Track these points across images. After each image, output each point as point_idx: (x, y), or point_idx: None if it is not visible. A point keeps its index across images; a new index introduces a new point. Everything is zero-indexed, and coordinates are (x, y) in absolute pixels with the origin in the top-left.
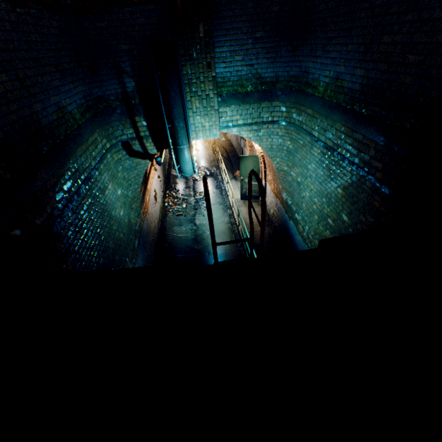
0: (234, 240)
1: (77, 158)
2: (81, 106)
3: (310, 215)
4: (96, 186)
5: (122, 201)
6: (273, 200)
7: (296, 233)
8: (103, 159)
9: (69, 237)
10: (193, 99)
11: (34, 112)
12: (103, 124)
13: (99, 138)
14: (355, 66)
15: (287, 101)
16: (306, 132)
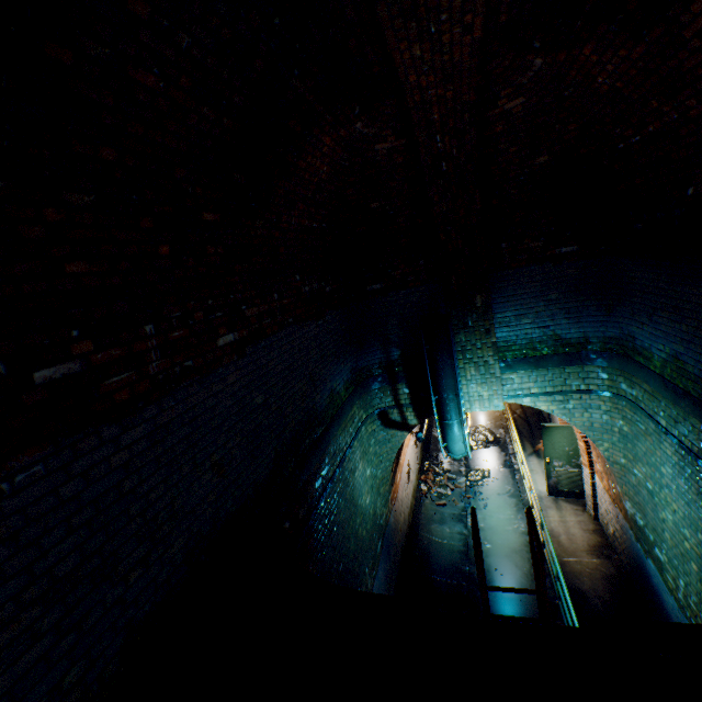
0: (513, 588)
1: (336, 438)
2: (347, 382)
3: (681, 558)
4: (347, 467)
5: (369, 483)
6: (610, 508)
7: (663, 587)
8: (358, 434)
9: (319, 531)
10: (467, 365)
11: (314, 403)
12: (363, 394)
13: (357, 410)
14: (697, 351)
15: (607, 366)
16: (645, 415)
